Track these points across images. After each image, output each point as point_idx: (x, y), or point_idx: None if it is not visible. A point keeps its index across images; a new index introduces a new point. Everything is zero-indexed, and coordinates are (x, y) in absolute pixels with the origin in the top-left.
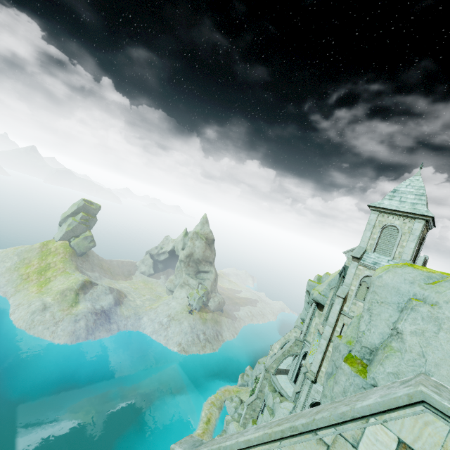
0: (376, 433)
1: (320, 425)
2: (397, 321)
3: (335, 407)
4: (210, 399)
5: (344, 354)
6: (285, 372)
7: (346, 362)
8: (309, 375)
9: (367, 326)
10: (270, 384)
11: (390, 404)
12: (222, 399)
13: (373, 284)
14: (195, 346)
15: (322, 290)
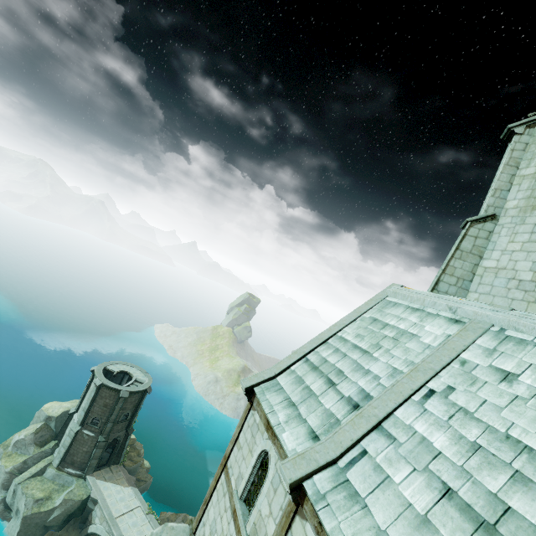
0: None
1: None
2: None
3: None
4: None
5: None
6: None
7: None
8: None
9: None
10: None
11: None
12: None
13: None
14: None
15: None
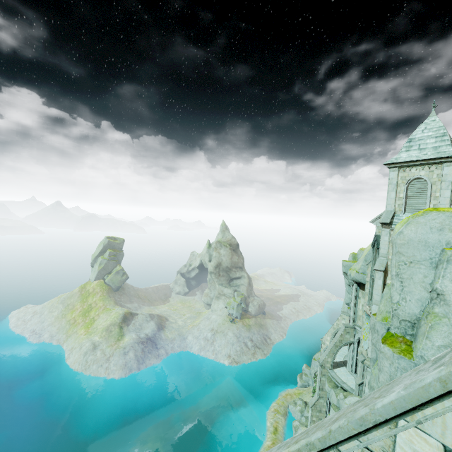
0: (411, 441)
1: (339, 437)
2: (434, 281)
3: (354, 410)
4: (272, 406)
5: (382, 333)
6: (343, 364)
7: (385, 343)
8: (367, 362)
9: (400, 295)
10: (329, 380)
11: (419, 397)
12: (285, 405)
13: (394, 244)
14: (245, 355)
15: (359, 267)
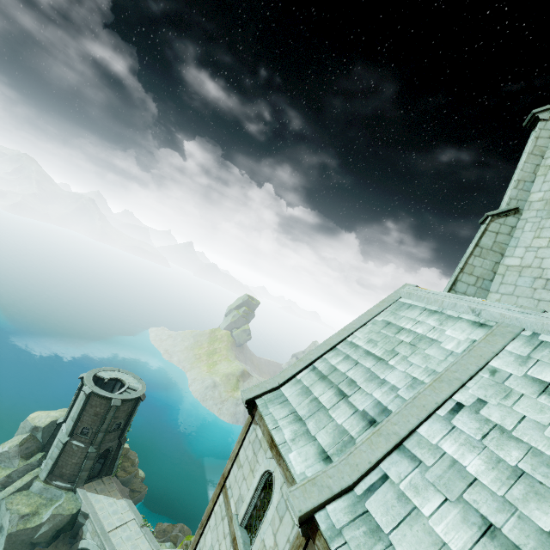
0: None
1: None
2: None
3: None
4: None
5: None
6: None
7: None
8: None
9: None
10: None
11: None
12: None
13: None
14: None
15: None
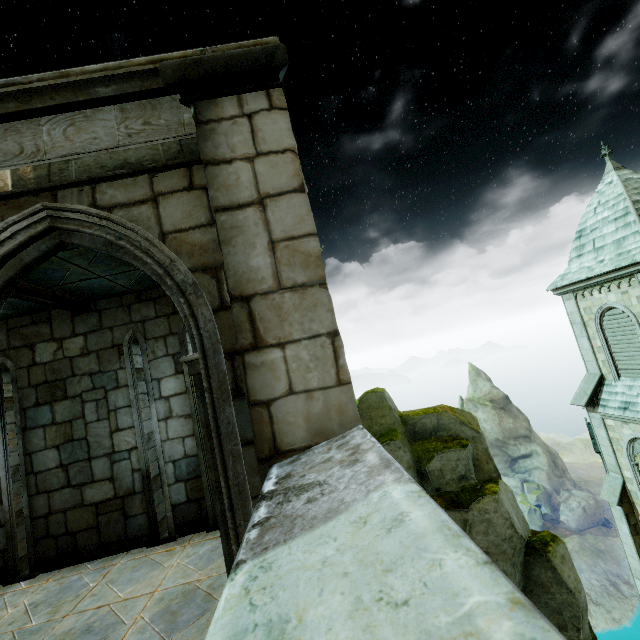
0: None
1: None
2: None
3: None
4: None
5: None
6: None
7: None
8: None
9: None
10: None
11: None
12: None
13: None
14: None
15: None
